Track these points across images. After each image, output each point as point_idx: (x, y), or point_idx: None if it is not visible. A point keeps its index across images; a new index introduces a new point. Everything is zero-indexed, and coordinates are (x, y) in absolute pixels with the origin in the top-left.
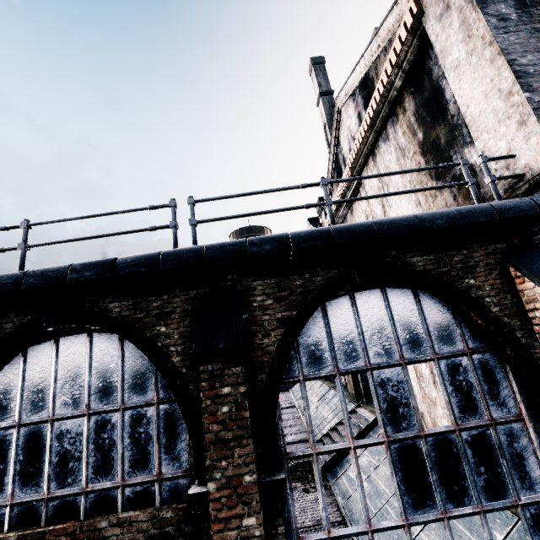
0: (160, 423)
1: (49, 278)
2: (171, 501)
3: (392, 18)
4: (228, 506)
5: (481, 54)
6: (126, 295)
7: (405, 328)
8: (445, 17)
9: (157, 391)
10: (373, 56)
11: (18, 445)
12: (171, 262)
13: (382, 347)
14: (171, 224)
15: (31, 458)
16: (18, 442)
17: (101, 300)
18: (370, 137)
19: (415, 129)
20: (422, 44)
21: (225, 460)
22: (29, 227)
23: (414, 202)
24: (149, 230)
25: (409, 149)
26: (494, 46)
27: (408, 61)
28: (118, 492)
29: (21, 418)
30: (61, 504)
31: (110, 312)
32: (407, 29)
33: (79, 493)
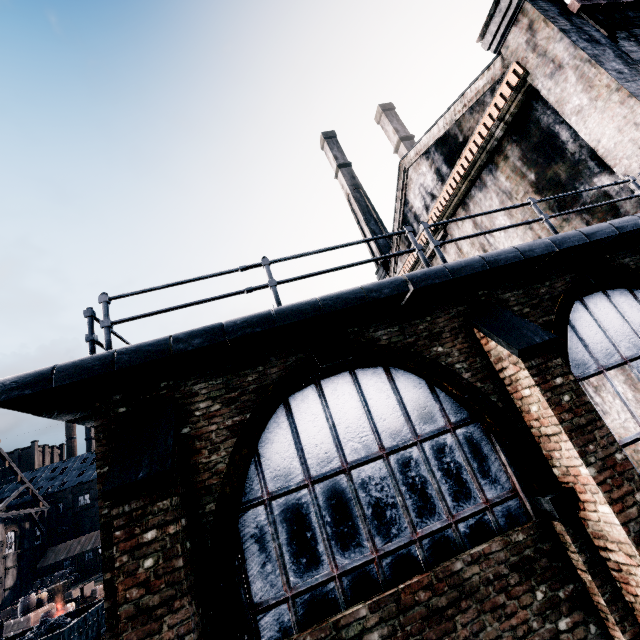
0: (464, 448)
1: (349, 300)
2: (510, 526)
3: (482, 81)
4: (615, 486)
5: (608, 99)
6: (388, 322)
7: (638, 322)
8: (558, 74)
9: (446, 416)
10: (456, 116)
11: (318, 505)
12: (461, 272)
13: (628, 340)
14: (418, 247)
15: (340, 517)
16: (318, 502)
17: (365, 330)
18: (463, 187)
19: (524, 172)
20: (526, 99)
21: (591, 444)
22: (269, 264)
23: (532, 238)
24: (397, 255)
25: (518, 191)
26: (623, 92)
27: (512, 114)
28: (452, 530)
29: (310, 475)
30: (395, 561)
31: (378, 341)
32: (511, 88)
33: (411, 542)
